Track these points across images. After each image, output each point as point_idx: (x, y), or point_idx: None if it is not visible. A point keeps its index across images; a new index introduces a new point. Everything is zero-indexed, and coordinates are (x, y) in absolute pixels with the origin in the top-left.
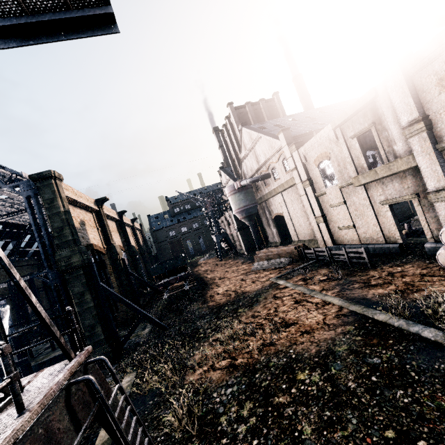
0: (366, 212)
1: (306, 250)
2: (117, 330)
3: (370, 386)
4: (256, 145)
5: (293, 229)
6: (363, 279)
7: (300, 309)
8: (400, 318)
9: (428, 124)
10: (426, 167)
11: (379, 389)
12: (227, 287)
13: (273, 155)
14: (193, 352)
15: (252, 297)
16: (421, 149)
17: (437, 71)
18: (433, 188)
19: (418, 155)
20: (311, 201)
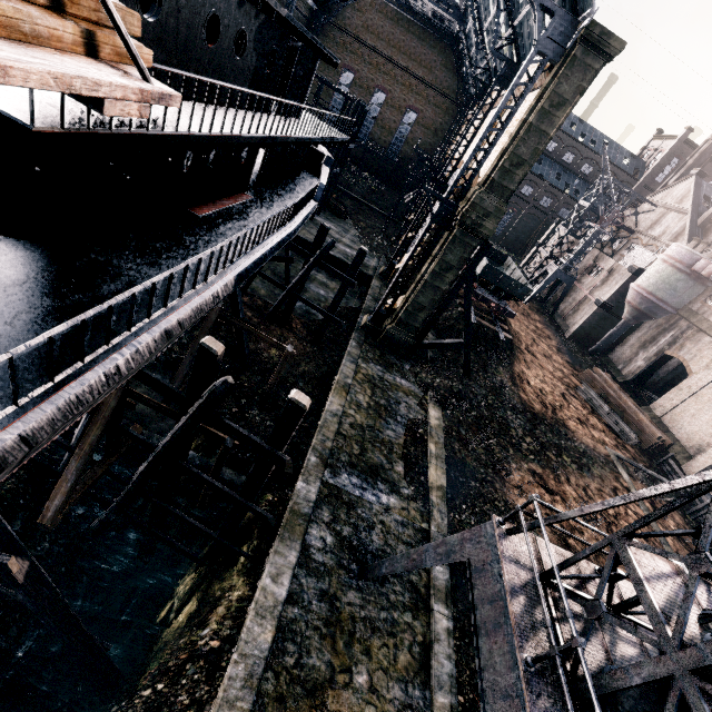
0: None
1: (674, 463)
2: None
3: None
4: None
5: (674, 404)
6: None
7: None
8: None
9: None
10: None
11: None
12: (541, 384)
13: None
14: (509, 459)
15: (581, 453)
16: None
17: None
18: None
19: None
20: None
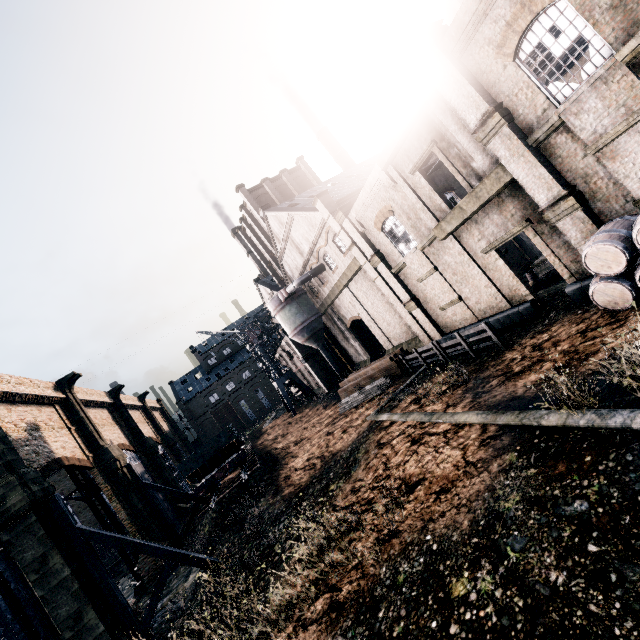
0: (469, 272)
1: (407, 356)
2: (133, 601)
3: (593, 570)
4: (292, 230)
5: (381, 333)
6: (500, 370)
7: (422, 451)
8: (584, 411)
9: (506, 115)
10: (525, 175)
11: (613, 571)
12: (307, 454)
13: (318, 236)
14: (267, 598)
15: (347, 458)
16: (509, 153)
17: (490, 38)
18: (546, 203)
19: (508, 162)
20: (390, 284)
